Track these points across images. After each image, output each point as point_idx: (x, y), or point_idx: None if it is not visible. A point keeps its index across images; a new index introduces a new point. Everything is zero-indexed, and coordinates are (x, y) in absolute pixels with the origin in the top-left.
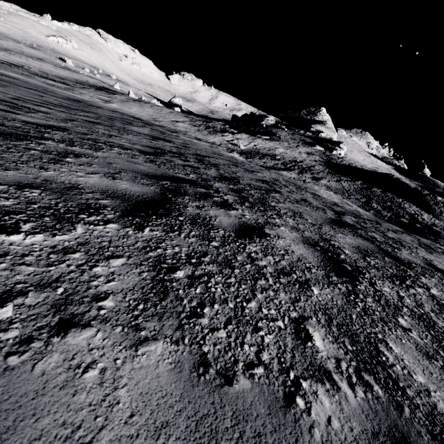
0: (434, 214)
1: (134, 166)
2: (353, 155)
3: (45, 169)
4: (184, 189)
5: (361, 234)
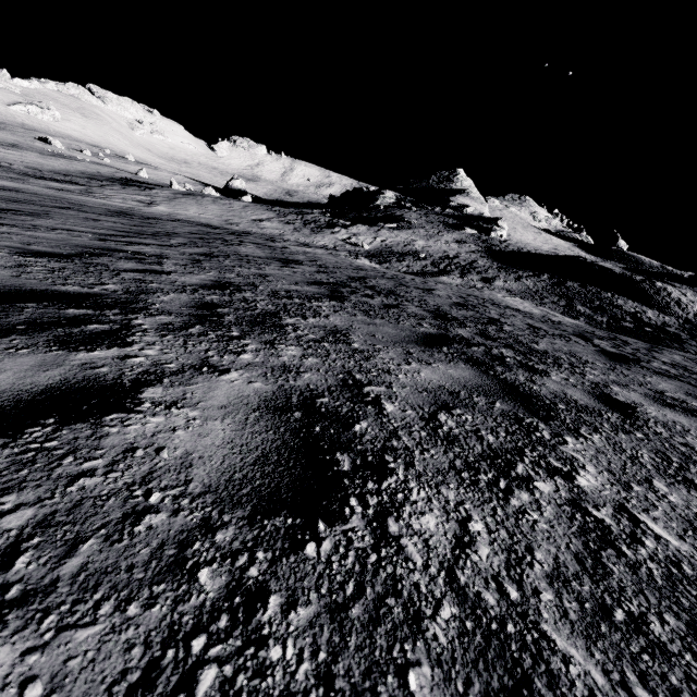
0: (659, 308)
1: (385, 332)
2: (518, 234)
3: (390, 372)
4: (470, 354)
5: (652, 368)
